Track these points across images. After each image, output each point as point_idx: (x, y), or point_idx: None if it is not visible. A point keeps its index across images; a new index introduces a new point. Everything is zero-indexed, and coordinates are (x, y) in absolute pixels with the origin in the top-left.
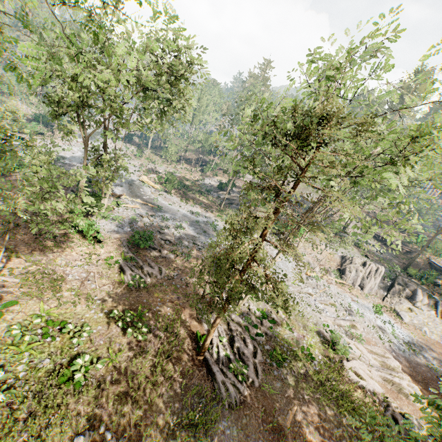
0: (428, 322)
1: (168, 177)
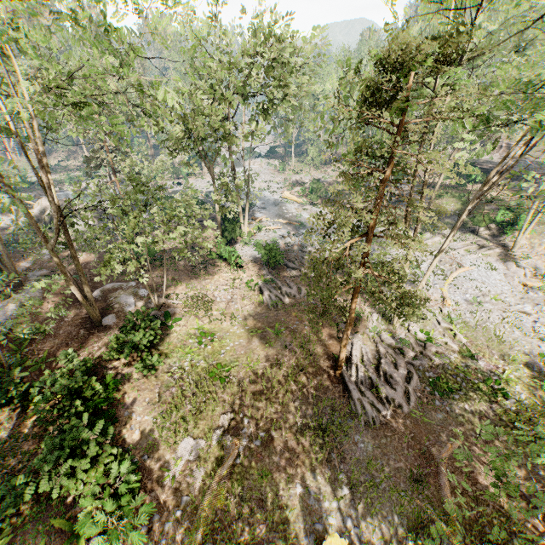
0: None
1: (312, 186)
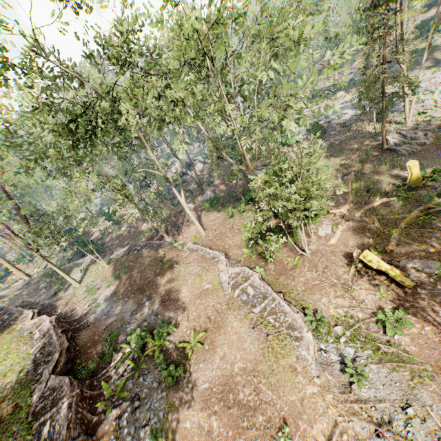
0: None
1: (312, 94)
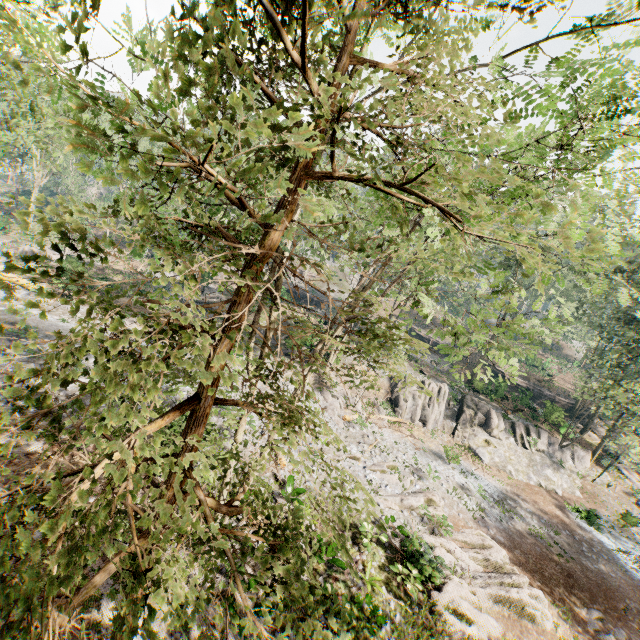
0: (511, 456)
1: (64, 265)
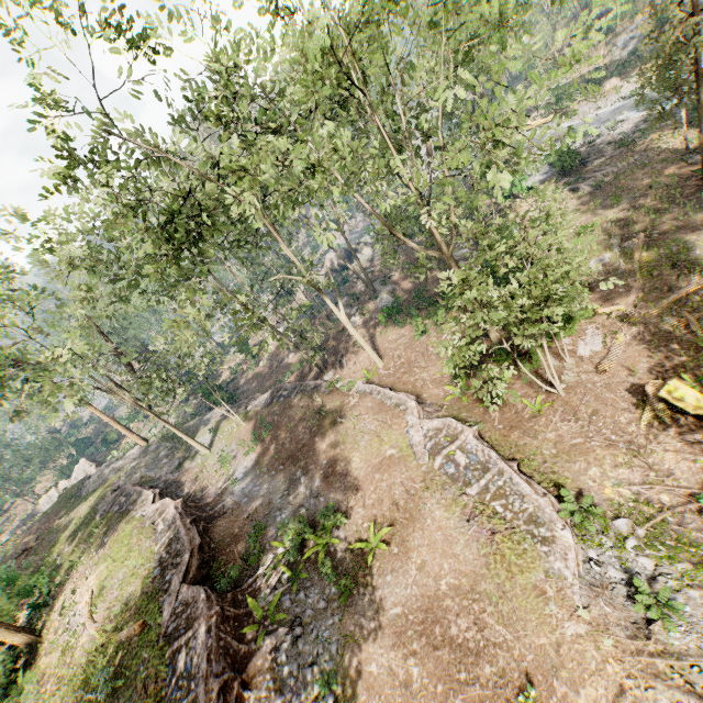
0: None
1: (556, 95)
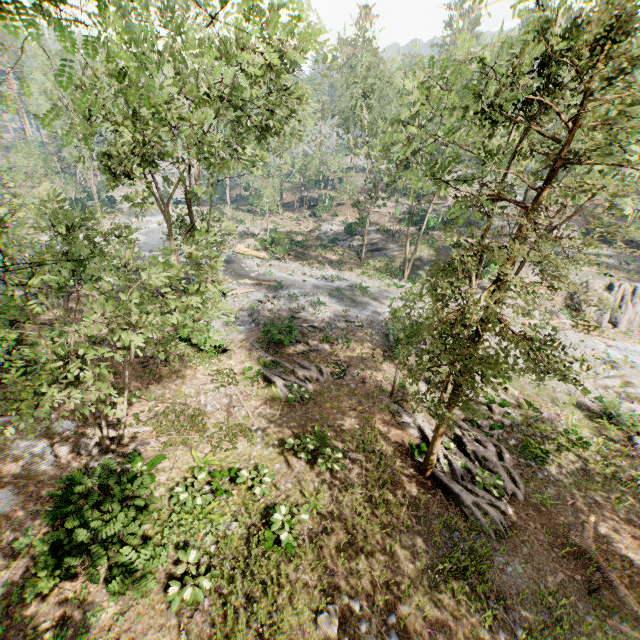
0: None
1: (273, 236)
